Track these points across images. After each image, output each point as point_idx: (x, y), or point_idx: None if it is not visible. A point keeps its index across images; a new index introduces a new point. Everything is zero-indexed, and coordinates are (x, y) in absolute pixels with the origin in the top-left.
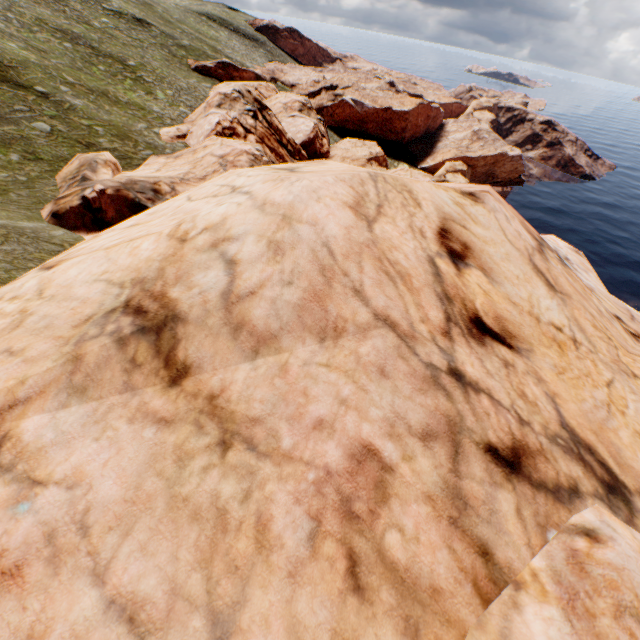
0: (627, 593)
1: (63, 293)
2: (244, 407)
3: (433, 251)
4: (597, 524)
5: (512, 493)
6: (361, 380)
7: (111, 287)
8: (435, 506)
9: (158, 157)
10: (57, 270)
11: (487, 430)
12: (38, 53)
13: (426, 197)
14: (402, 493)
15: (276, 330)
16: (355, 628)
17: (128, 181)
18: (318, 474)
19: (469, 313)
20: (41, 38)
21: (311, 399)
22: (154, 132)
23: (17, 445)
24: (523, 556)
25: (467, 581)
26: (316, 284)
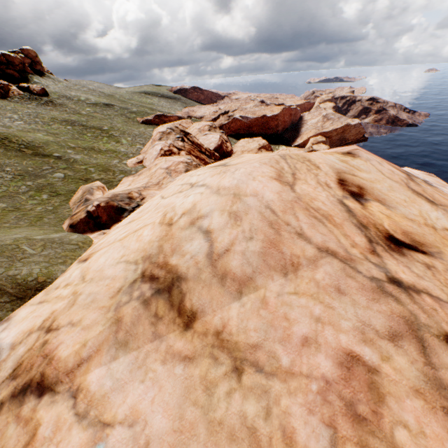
0: None
1: (98, 275)
2: (243, 337)
3: (339, 195)
4: None
5: None
6: (325, 300)
7: (129, 265)
8: (425, 399)
9: (128, 177)
10: (91, 261)
11: (440, 323)
12: (54, 136)
13: (320, 161)
14: (393, 391)
15: (250, 273)
16: None
17: (112, 195)
18: (319, 384)
19: (383, 233)
20: (54, 127)
21: (292, 322)
22: (123, 163)
23: (87, 395)
24: None
25: None
26: (269, 235)
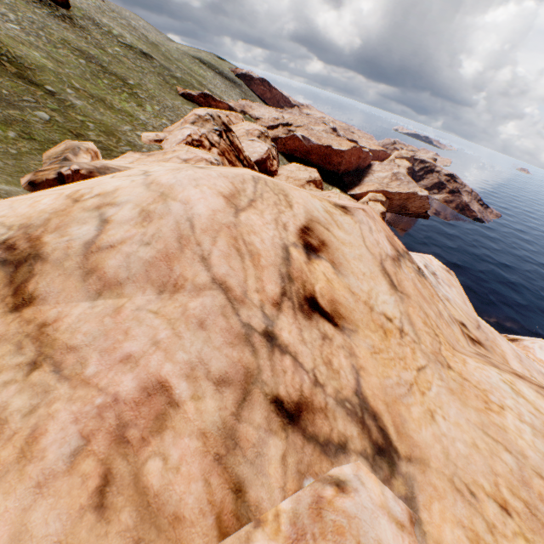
0: (350, 539)
1: None
2: (68, 336)
3: (290, 241)
4: (350, 477)
5: (284, 441)
6: (180, 328)
7: (1, 228)
8: (206, 442)
9: (134, 153)
10: None
11: (280, 385)
12: (56, 63)
13: (300, 202)
14: (179, 427)
15: (123, 279)
16: (82, 543)
17: (102, 166)
18: (106, 400)
19: (306, 293)
20: (62, 53)
21: (129, 337)
22: (136, 134)
23: None
24: (274, 498)
25: (212, 513)
26: (171, 248)
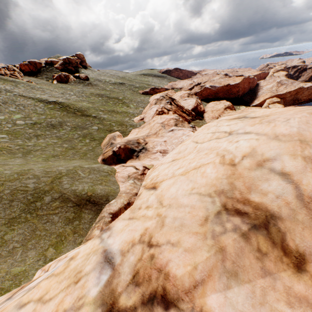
0: None
1: (174, 202)
2: None
3: None
4: None
5: None
6: None
7: (203, 197)
8: None
9: (135, 129)
10: (162, 189)
11: None
12: (92, 103)
13: None
14: None
15: None
16: None
17: (127, 141)
18: None
19: None
20: (92, 99)
21: None
22: (132, 120)
23: None
24: None
25: None
26: None
